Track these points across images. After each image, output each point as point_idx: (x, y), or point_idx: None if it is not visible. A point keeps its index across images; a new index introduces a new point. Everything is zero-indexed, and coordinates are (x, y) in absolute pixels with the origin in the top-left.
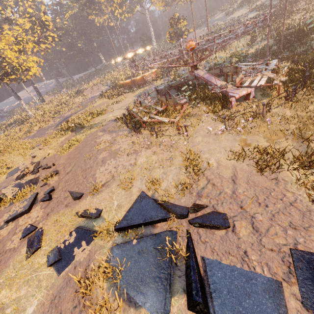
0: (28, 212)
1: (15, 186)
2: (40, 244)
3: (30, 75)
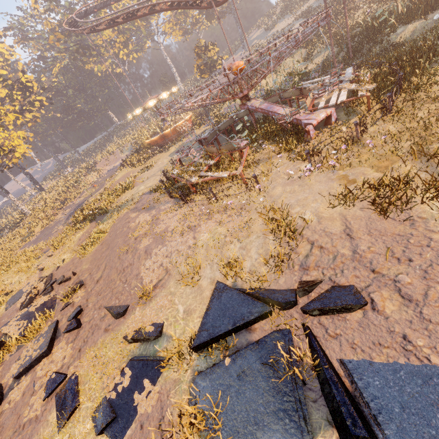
0: (49, 353)
1: (21, 318)
2: (78, 400)
3: (17, 157)
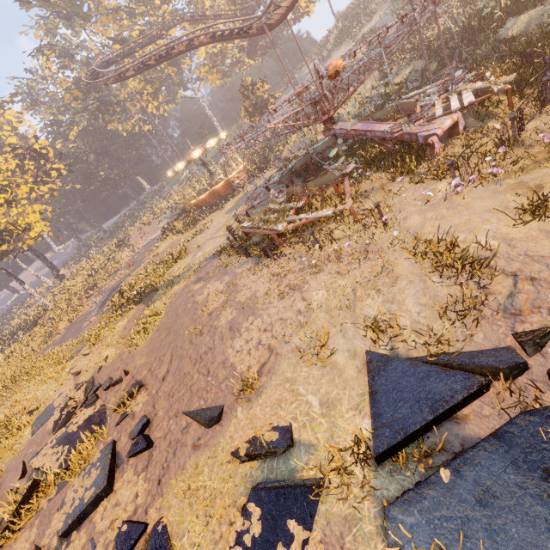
0: (109, 492)
1: (58, 443)
2: None
3: (33, 237)
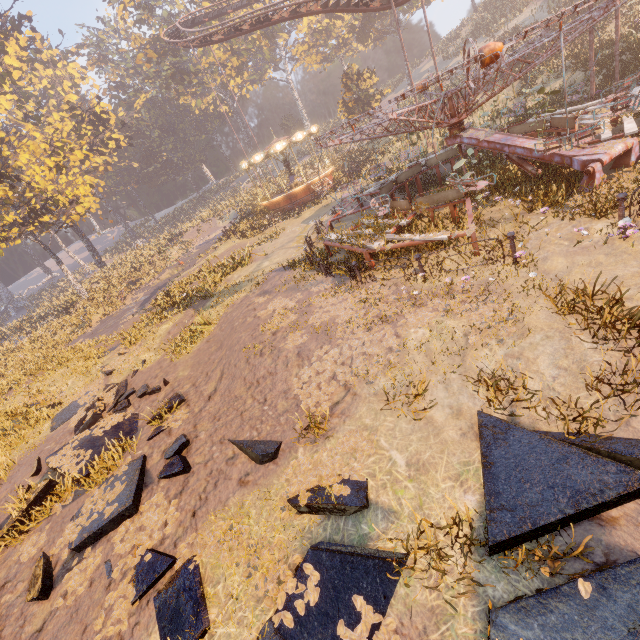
0: (134, 512)
1: (80, 445)
2: (206, 616)
3: (79, 212)
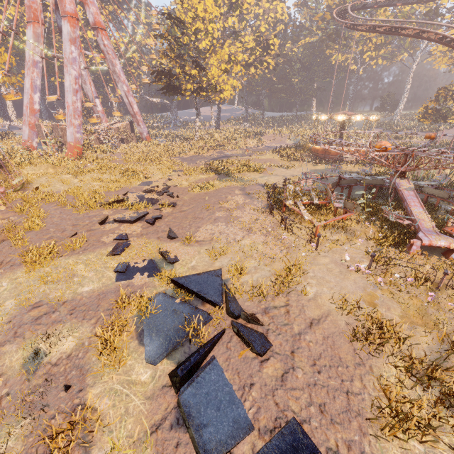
0: (132, 223)
1: (139, 196)
2: (121, 252)
3: (220, 97)
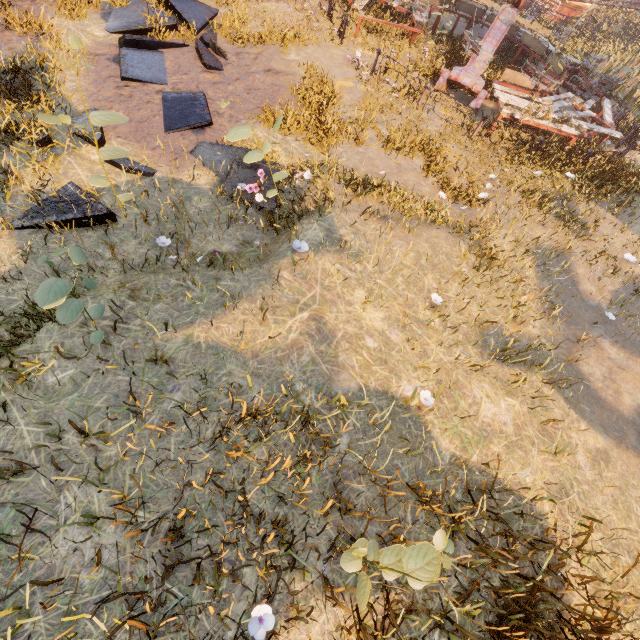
0: None
1: None
2: None
3: None
